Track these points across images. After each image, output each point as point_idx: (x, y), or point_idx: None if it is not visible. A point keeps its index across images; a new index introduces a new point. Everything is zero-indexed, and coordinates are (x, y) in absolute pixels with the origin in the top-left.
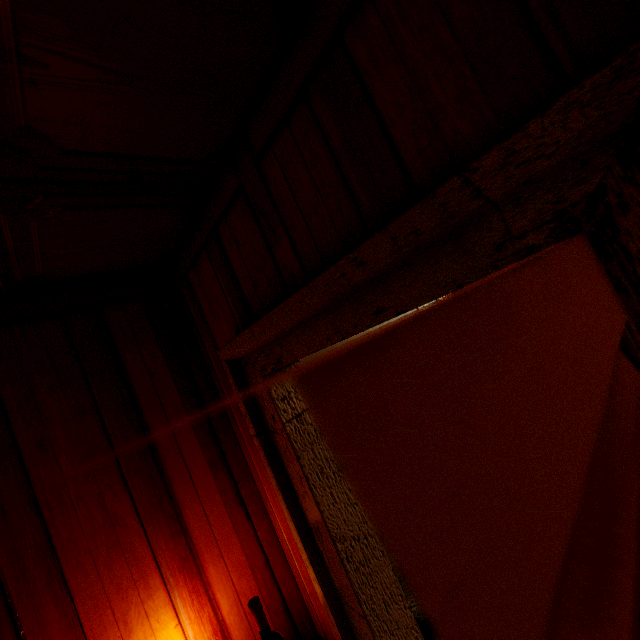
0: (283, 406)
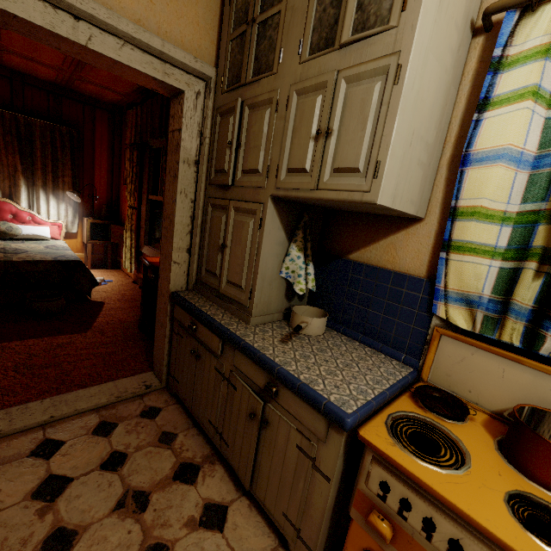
0: (171, 121)
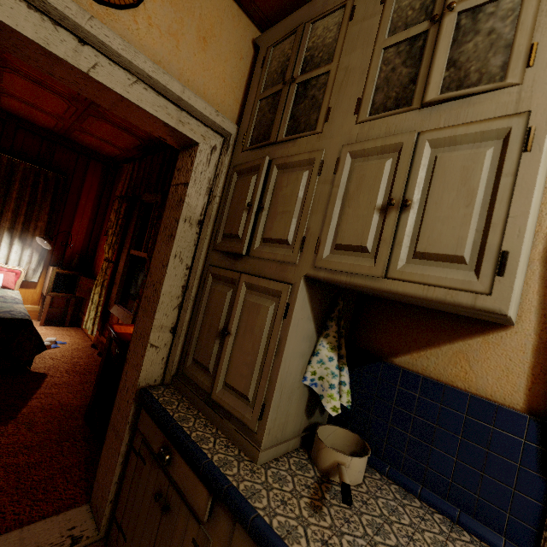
0: (176, 174)
